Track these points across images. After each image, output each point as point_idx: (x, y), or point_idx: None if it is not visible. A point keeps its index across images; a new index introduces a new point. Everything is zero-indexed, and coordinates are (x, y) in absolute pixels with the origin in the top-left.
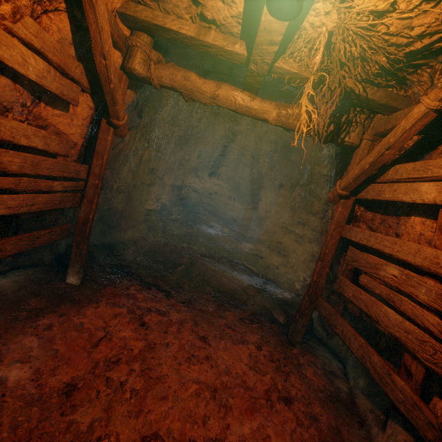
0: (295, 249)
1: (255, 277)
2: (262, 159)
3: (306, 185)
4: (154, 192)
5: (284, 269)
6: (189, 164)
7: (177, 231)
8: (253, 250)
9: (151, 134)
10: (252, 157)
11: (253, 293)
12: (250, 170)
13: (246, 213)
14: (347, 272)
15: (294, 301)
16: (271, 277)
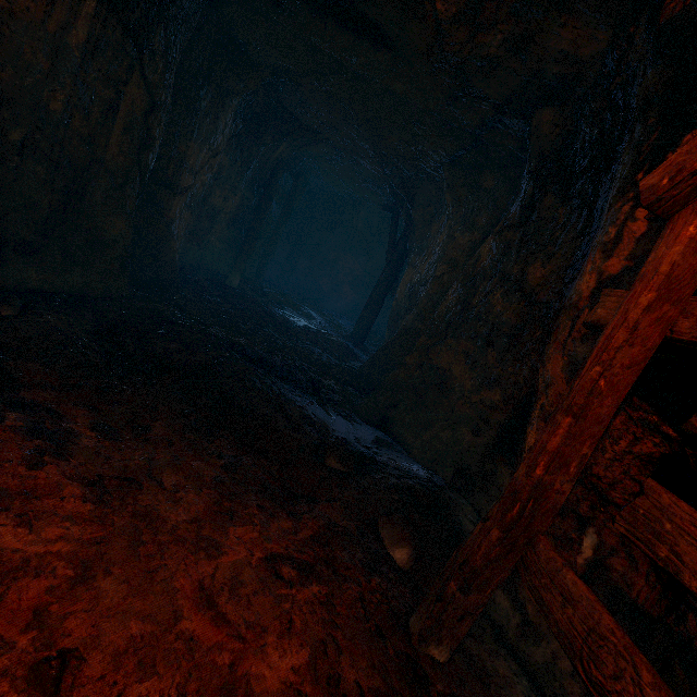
0: (461, 375)
1: (360, 423)
2: (419, 188)
3: (516, 227)
4: (172, 206)
5: (427, 416)
6: (274, 180)
7: (222, 306)
8: (369, 366)
9: (148, 23)
10: (400, 183)
11: (340, 467)
12: (392, 217)
13: (372, 298)
14: (633, 462)
15: (441, 501)
16: (396, 430)
